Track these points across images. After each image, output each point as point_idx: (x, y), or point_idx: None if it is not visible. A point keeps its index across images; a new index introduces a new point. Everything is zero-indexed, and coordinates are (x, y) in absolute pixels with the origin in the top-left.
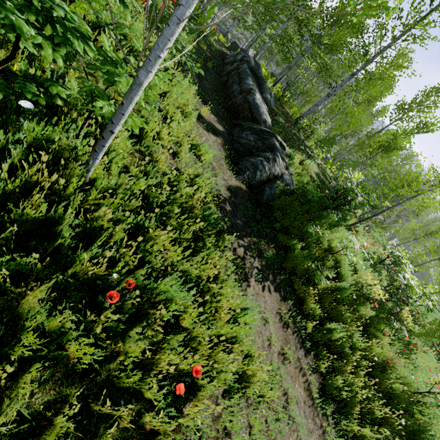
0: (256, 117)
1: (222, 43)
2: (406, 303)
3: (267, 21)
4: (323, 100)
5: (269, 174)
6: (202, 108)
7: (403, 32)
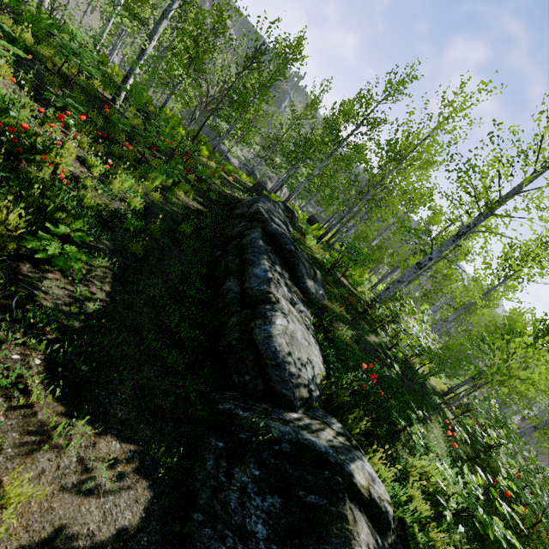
0: (278, 389)
1: (241, 184)
2: None
3: (300, 160)
4: (411, 274)
5: None
6: (10, 474)
7: (538, 171)
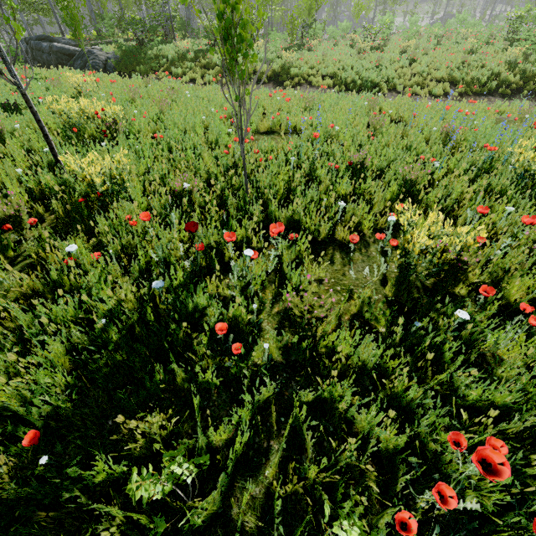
0: (70, 54)
1: None
2: (254, 41)
3: None
4: (89, 4)
5: (102, 62)
6: None
7: None
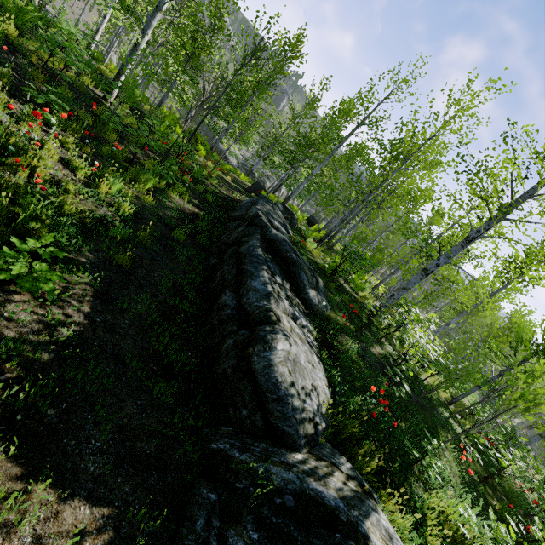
0: (280, 426)
1: (240, 184)
2: None
3: (300, 159)
4: (417, 280)
5: None
6: None
7: None
